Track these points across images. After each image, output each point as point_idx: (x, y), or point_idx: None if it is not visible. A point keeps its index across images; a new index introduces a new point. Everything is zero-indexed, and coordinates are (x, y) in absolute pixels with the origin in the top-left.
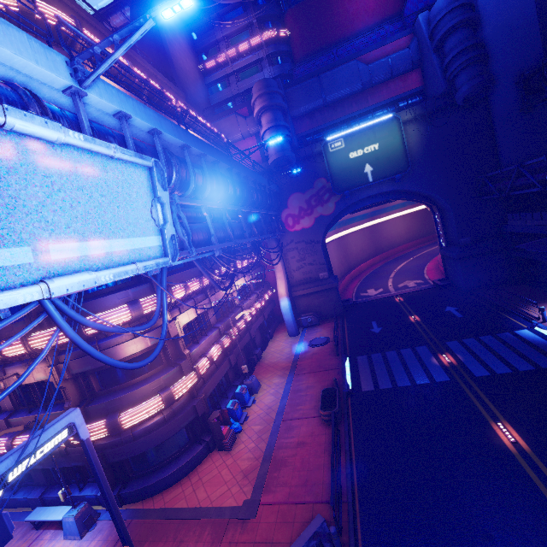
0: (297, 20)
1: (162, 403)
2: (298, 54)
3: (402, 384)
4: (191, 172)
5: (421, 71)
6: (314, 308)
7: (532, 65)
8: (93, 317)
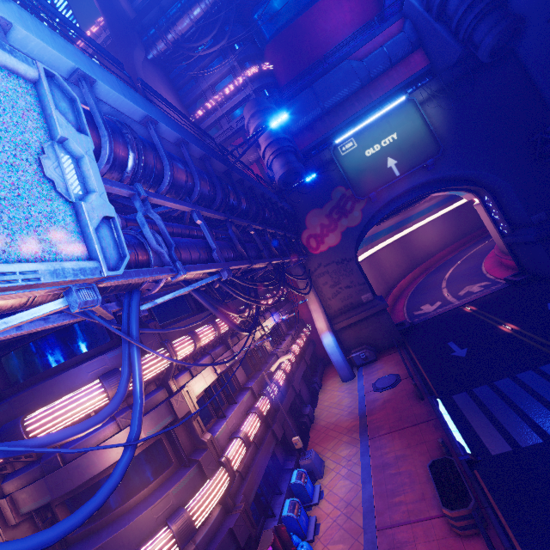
0: (277, 52)
1: (174, 543)
2: (284, 82)
3: None
4: (162, 154)
5: (423, 50)
6: (364, 339)
7: None
8: (43, 410)
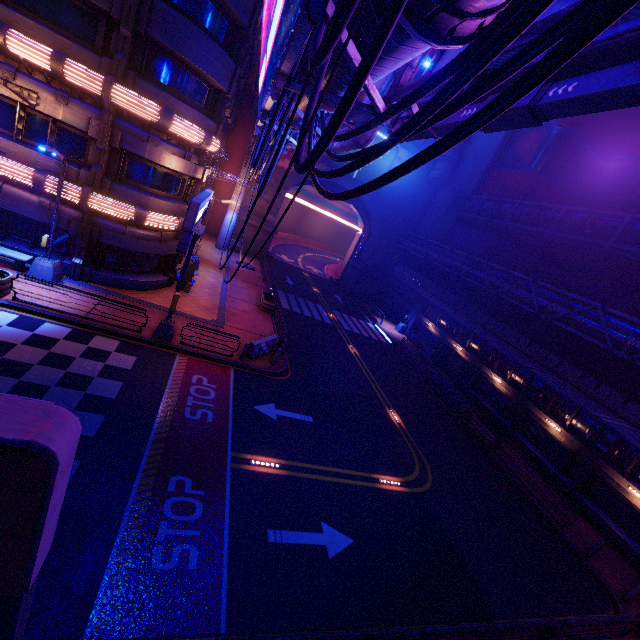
0: None
1: (177, 226)
2: None
3: (307, 315)
4: None
5: None
6: (245, 238)
7: (466, 191)
8: (183, 120)
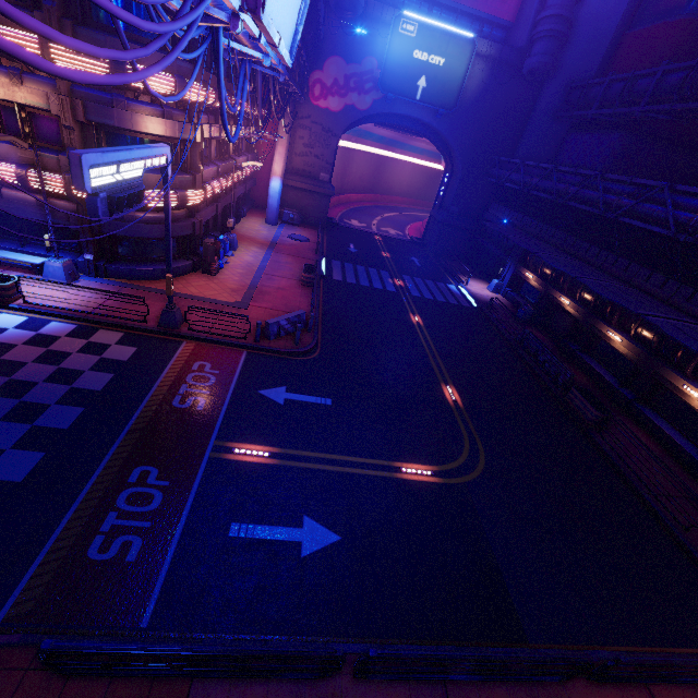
0: None
1: (176, 201)
2: None
3: (364, 284)
4: None
5: (521, 4)
6: (300, 207)
7: (584, 78)
8: (139, 67)
